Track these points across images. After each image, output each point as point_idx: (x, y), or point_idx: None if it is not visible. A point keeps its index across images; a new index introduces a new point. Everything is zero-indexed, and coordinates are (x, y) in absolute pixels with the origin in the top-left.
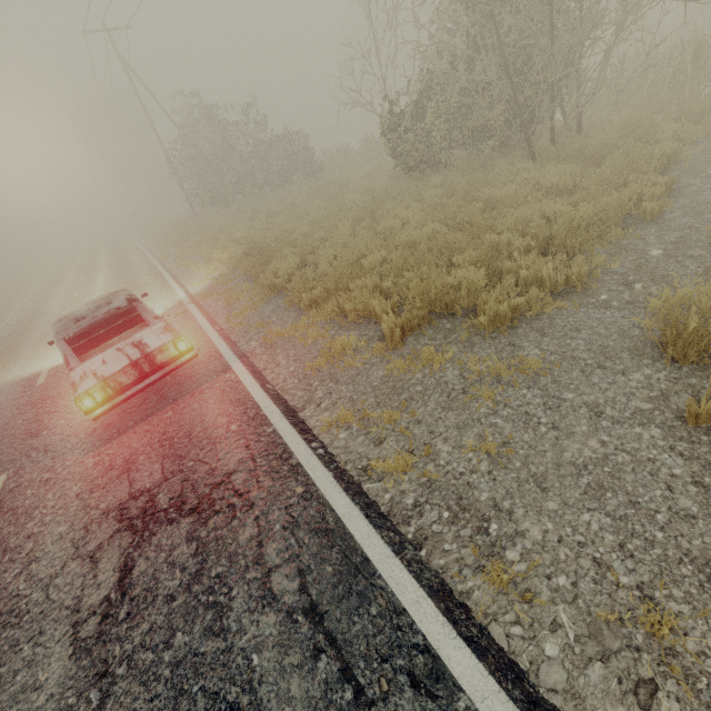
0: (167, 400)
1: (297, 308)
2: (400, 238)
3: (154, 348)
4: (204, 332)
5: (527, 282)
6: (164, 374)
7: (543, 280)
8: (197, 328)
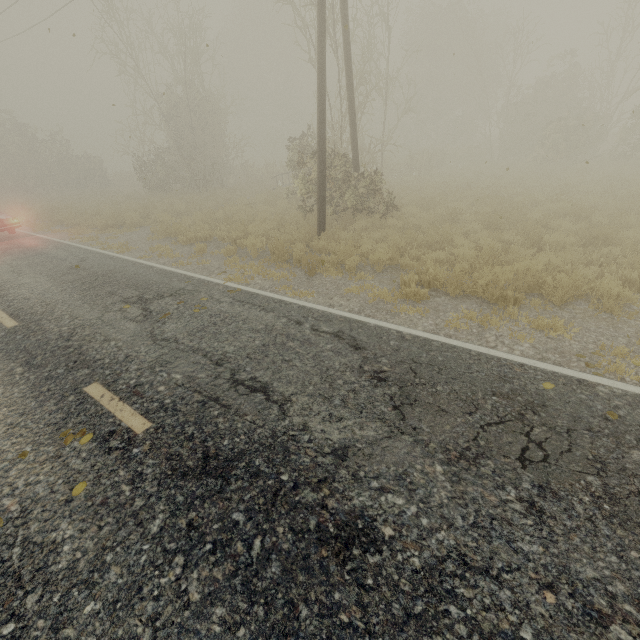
0: (5, 240)
1: (71, 227)
2: (123, 209)
3: (4, 219)
4: (20, 231)
5: (155, 221)
6: (7, 229)
7: (159, 220)
8: (15, 231)
